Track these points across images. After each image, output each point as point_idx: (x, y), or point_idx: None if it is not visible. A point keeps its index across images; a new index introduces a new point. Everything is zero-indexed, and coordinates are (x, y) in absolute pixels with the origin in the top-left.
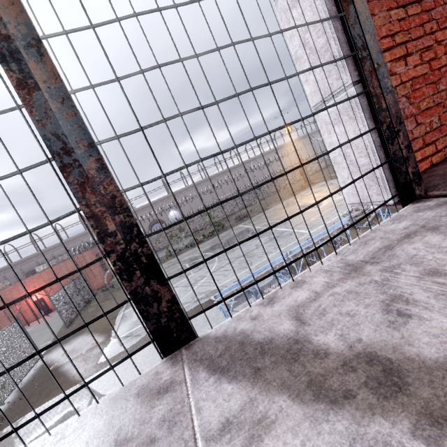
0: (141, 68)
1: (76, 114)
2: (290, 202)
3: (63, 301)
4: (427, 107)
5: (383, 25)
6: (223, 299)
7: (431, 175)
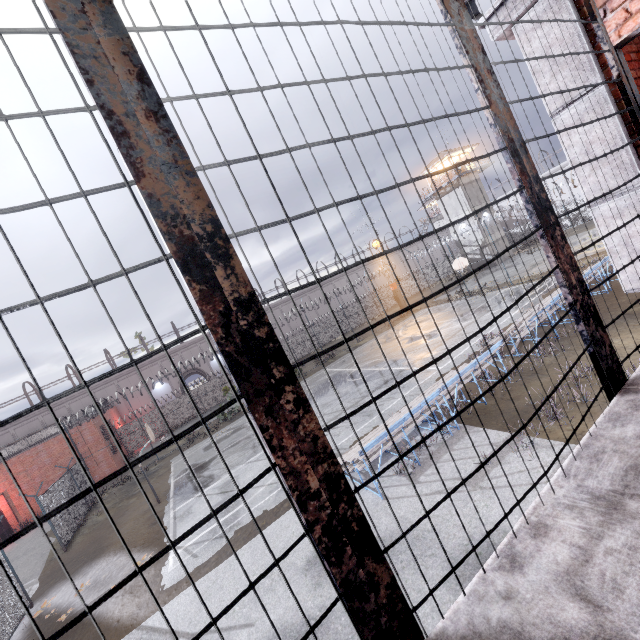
0: (572, 165)
1: (546, 195)
2: (390, 335)
3: (57, 505)
4: None
5: None
6: (637, 347)
7: None
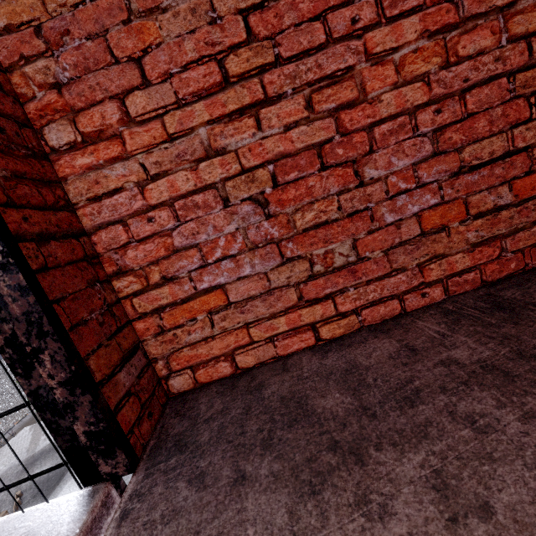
0: None
1: None
2: None
3: None
4: (319, 222)
5: (194, 32)
6: None
7: (259, 387)
